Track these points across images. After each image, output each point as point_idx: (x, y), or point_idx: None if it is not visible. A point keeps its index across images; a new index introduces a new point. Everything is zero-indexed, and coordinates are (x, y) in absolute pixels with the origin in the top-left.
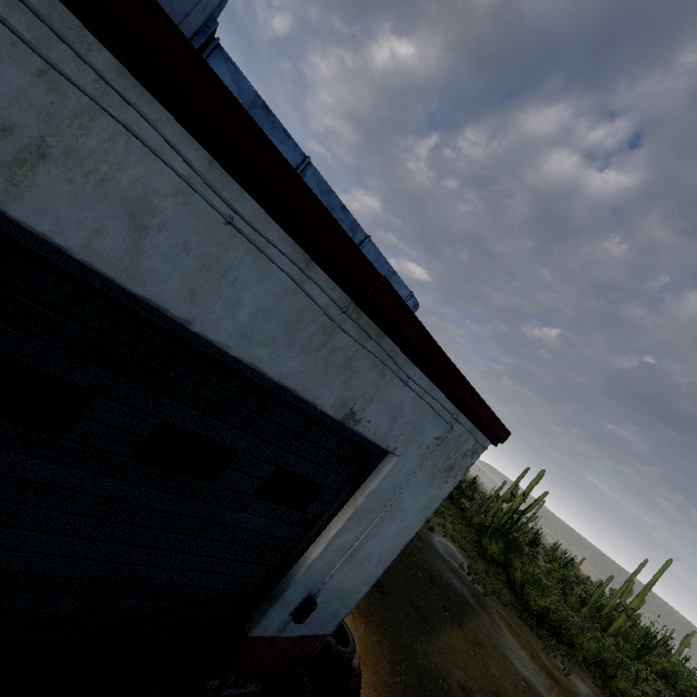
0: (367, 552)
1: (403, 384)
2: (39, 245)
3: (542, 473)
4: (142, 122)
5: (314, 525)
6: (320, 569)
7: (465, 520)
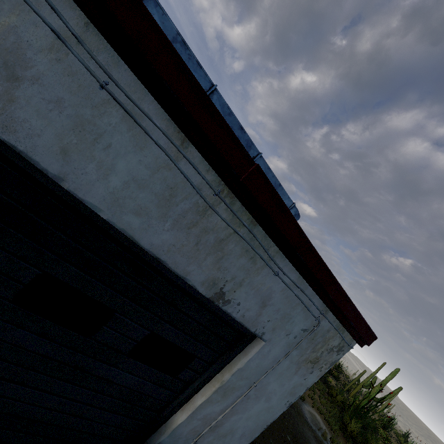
0: (231, 426)
1: (273, 274)
2: None
3: (397, 370)
4: None
5: (184, 390)
6: (185, 434)
7: (330, 395)
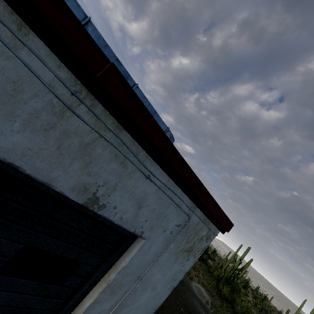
0: None
1: (145, 178)
2: None
3: (249, 248)
4: None
5: (73, 296)
6: None
7: (210, 272)
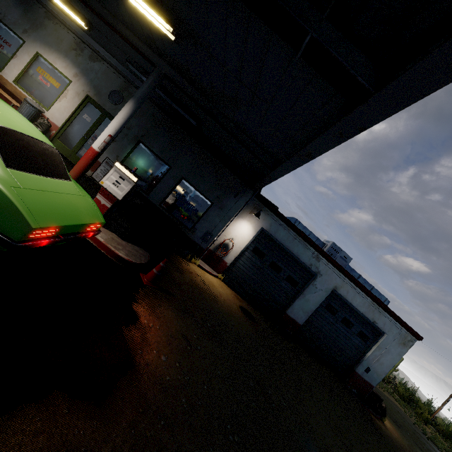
0: (382, 361)
1: (385, 317)
2: (338, 294)
3: None
4: (349, 283)
5: (368, 348)
6: (370, 359)
7: None
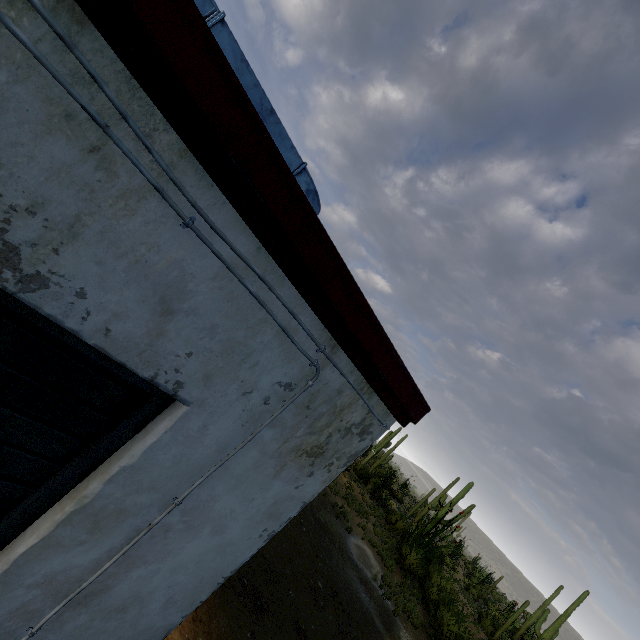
0: (135, 588)
1: (181, 223)
2: None
3: (471, 484)
4: None
5: None
6: None
7: (389, 523)
